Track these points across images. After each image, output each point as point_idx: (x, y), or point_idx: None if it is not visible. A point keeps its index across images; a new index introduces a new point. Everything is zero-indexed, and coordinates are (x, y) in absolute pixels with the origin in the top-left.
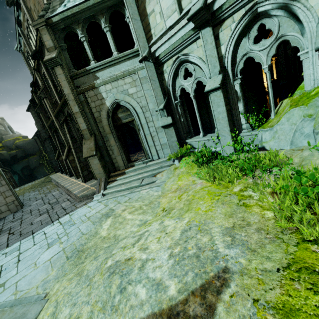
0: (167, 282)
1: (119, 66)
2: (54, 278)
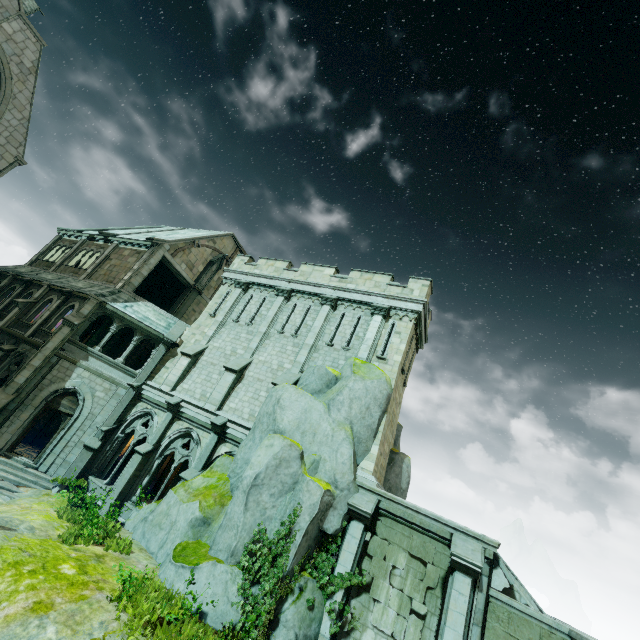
0: None
1: (113, 369)
2: None
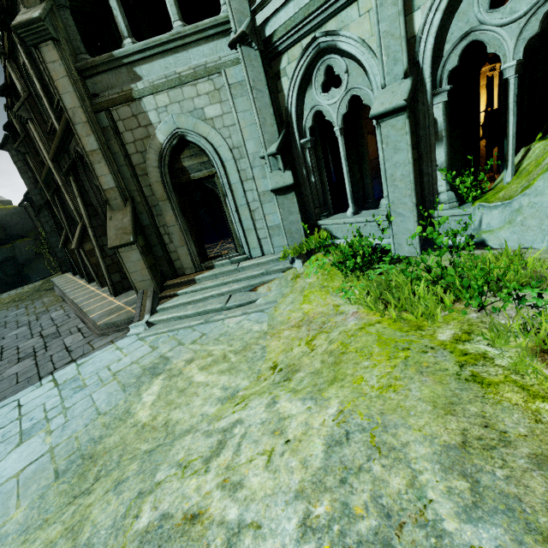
0: None
1: (186, 55)
2: (18, 530)
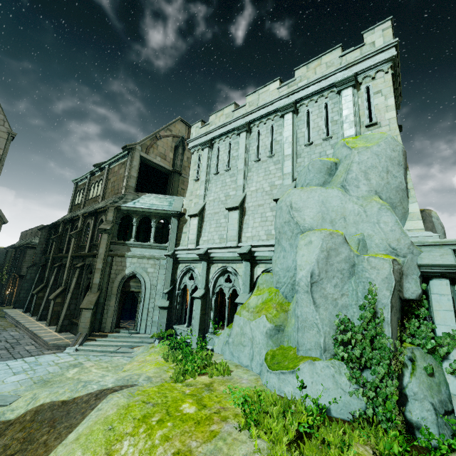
0: (109, 384)
1: (150, 250)
2: (24, 390)
